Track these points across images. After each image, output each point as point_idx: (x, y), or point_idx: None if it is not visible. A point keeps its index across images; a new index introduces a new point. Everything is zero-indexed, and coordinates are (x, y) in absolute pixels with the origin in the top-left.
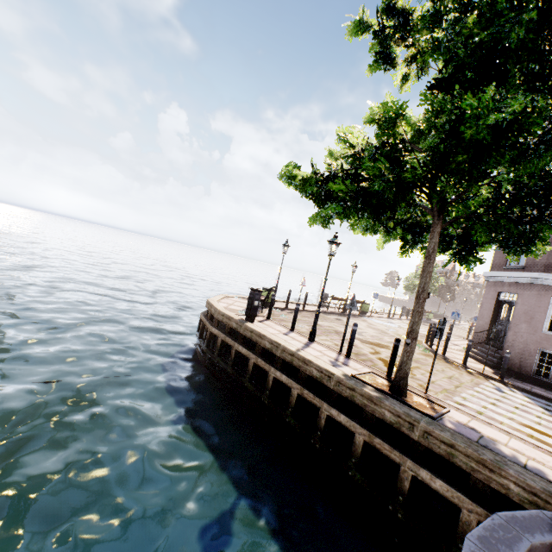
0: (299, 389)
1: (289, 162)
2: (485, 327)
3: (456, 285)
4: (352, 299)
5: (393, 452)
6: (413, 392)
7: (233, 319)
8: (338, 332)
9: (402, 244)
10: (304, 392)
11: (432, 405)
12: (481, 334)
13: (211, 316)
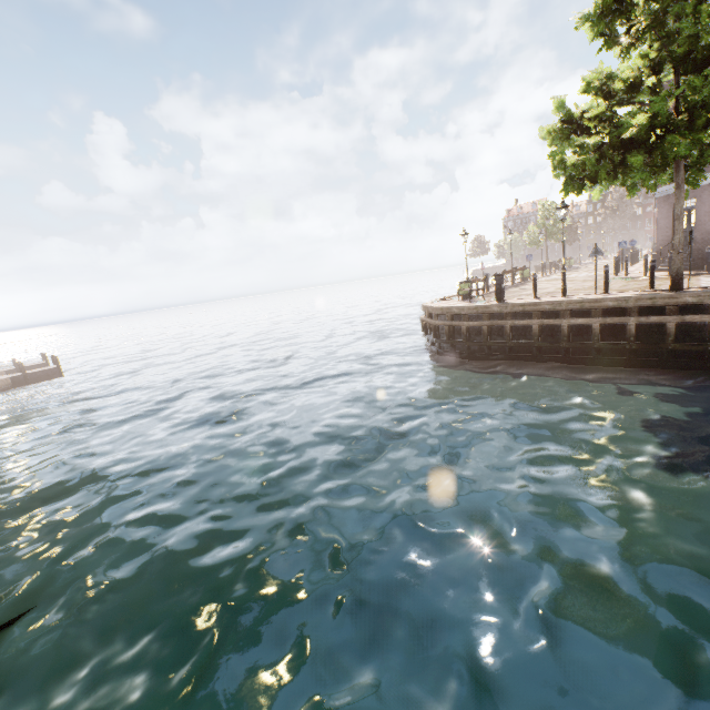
0: (601, 320)
1: (550, 152)
2: (667, 240)
3: (577, 221)
4: (595, 248)
5: (703, 317)
6: (683, 288)
7: (492, 306)
8: (552, 292)
9: (628, 187)
10: (606, 321)
11: (704, 289)
12: (665, 248)
13: (452, 318)
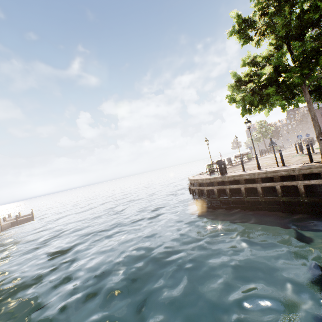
0: (280, 184)
1: (226, 95)
2: None
3: (278, 127)
4: (271, 141)
5: None
6: None
7: (217, 177)
8: None
9: (282, 107)
10: (283, 184)
11: None
12: None
13: (199, 185)
